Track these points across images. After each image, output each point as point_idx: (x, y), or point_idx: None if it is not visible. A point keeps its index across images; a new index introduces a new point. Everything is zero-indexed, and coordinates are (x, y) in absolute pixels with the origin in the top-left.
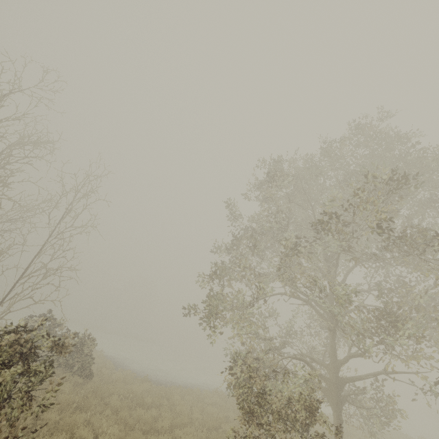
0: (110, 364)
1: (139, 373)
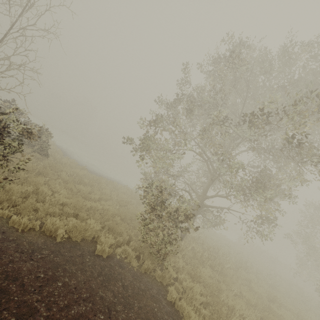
0: (60, 152)
1: (79, 162)
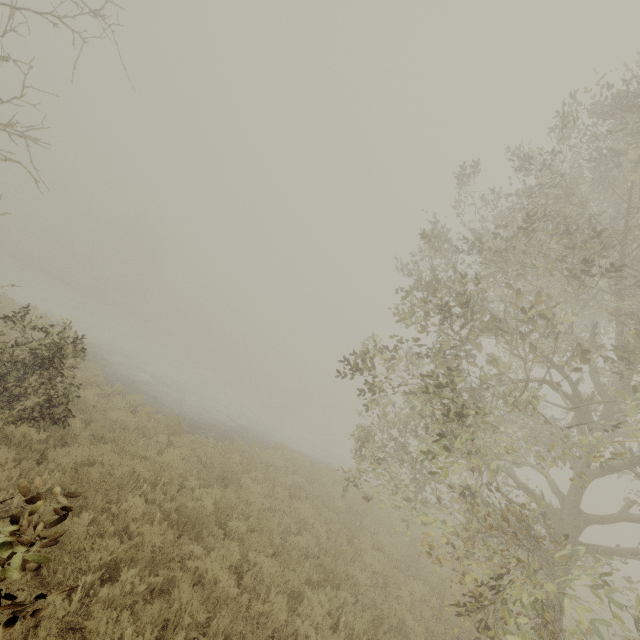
0: (98, 374)
1: (148, 391)
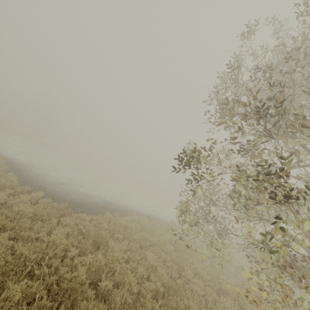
0: (13, 180)
1: (51, 187)
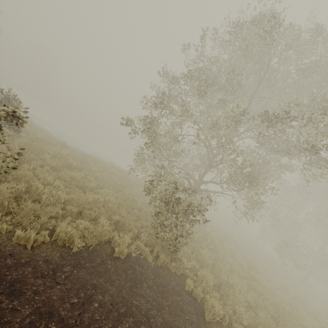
0: (29, 122)
1: (53, 135)
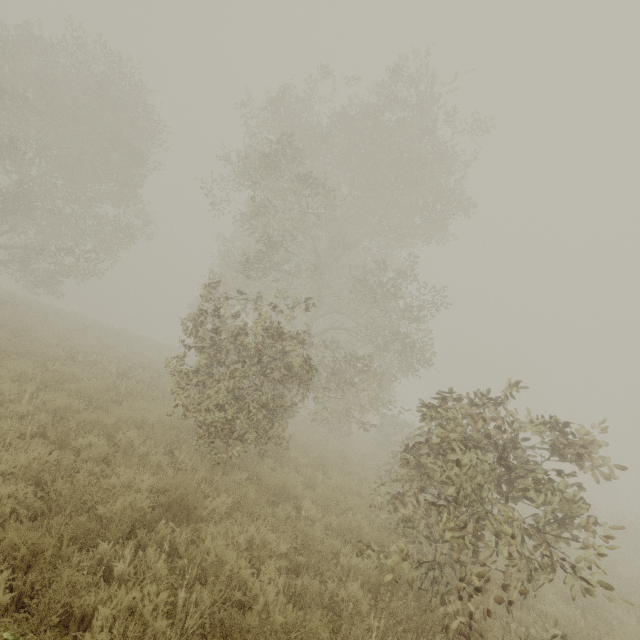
0: None
1: None
